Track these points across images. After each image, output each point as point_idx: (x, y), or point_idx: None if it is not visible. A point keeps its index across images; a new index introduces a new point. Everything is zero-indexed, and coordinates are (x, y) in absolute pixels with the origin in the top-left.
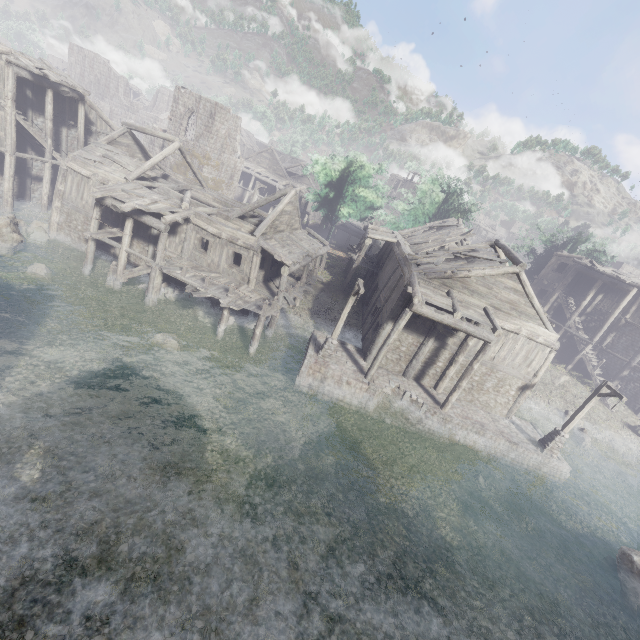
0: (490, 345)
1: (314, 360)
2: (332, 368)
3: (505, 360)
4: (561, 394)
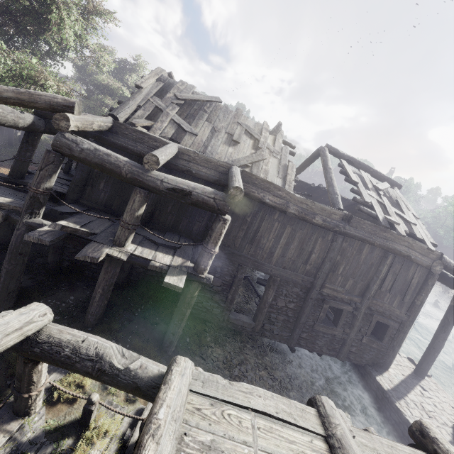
0: None
1: None
2: None
3: None
4: None
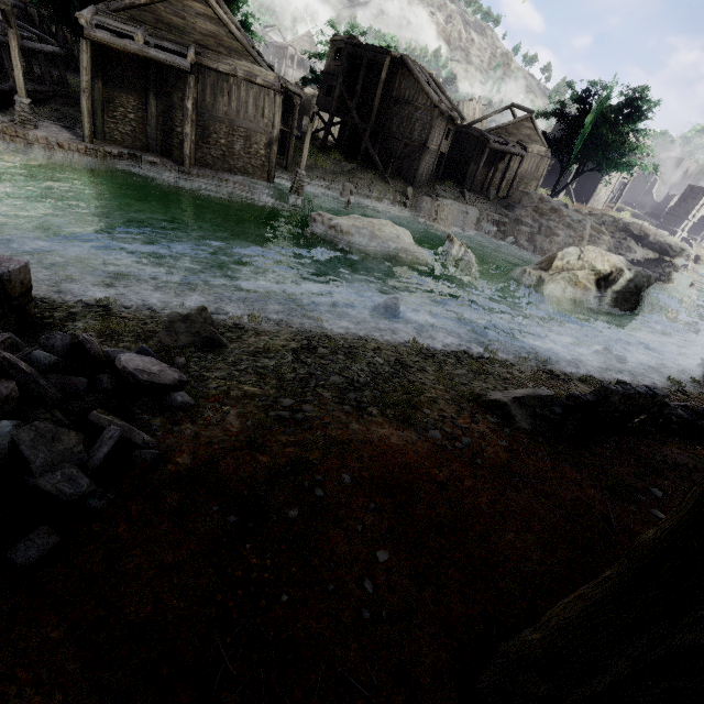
0: (191, 75)
1: (7, 125)
2: (34, 132)
3: (239, 113)
4: (348, 178)
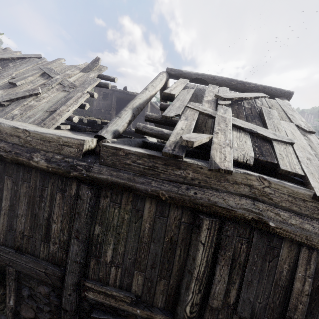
0: None
1: None
2: None
3: None
4: None
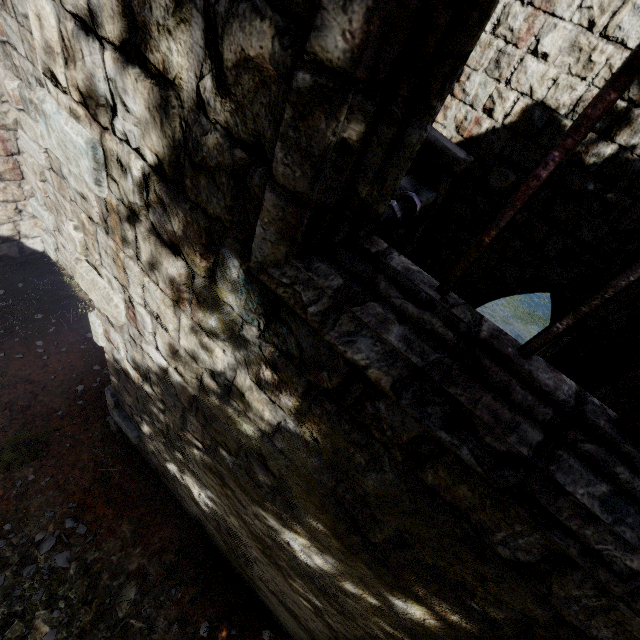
0: None
1: None
2: None
3: None
4: None
